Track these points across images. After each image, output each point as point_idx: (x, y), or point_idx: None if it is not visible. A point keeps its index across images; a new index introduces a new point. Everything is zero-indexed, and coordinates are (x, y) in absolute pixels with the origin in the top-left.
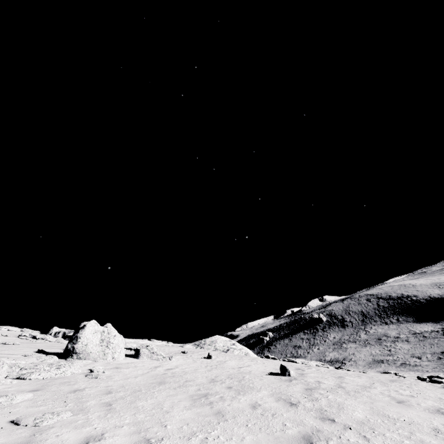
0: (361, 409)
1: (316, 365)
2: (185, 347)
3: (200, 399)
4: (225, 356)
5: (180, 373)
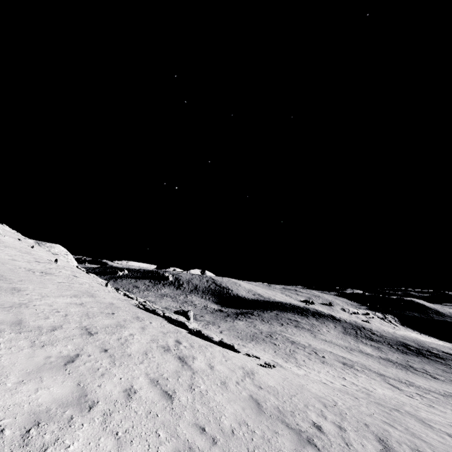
0: (54, 267)
1: (101, 281)
2: (27, 240)
3: (3, 246)
4: (45, 253)
5: (4, 241)
